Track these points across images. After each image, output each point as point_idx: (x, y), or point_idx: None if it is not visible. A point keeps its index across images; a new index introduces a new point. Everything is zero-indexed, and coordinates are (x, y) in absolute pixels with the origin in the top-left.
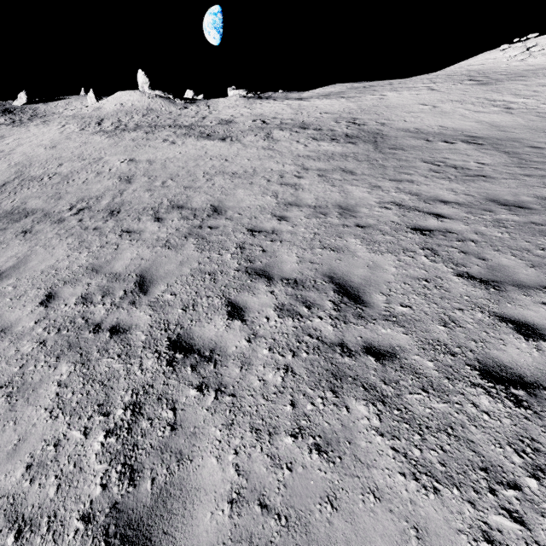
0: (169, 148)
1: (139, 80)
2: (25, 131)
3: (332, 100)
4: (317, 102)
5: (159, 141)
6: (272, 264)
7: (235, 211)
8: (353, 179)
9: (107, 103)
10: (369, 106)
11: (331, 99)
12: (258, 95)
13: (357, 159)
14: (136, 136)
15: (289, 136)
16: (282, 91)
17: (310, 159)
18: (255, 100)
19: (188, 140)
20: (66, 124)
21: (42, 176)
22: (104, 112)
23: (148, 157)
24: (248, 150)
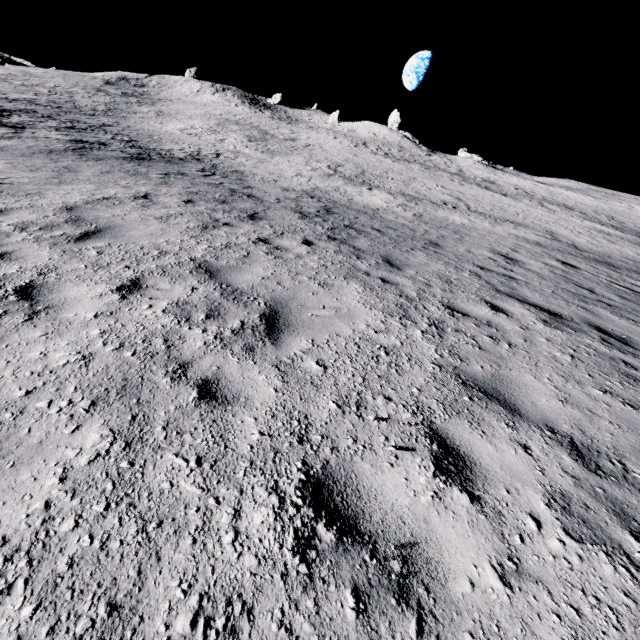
0: (463, 187)
1: (391, 118)
2: (306, 132)
3: (579, 194)
4: (565, 192)
5: (448, 179)
6: (620, 260)
7: (568, 238)
8: (636, 249)
9: (359, 129)
10: (621, 211)
11: (577, 193)
12: (493, 166)
13: (631, 241)
14: (420, 168)
15: (562, 211)
16: (512, 169)
17: (592, 230)
18: (494, 169)
19: (473, 186)
20: (337, 137)
21: (383, 176)
22: (361, 136)
23: (455, 189)
24: (535, 209)
